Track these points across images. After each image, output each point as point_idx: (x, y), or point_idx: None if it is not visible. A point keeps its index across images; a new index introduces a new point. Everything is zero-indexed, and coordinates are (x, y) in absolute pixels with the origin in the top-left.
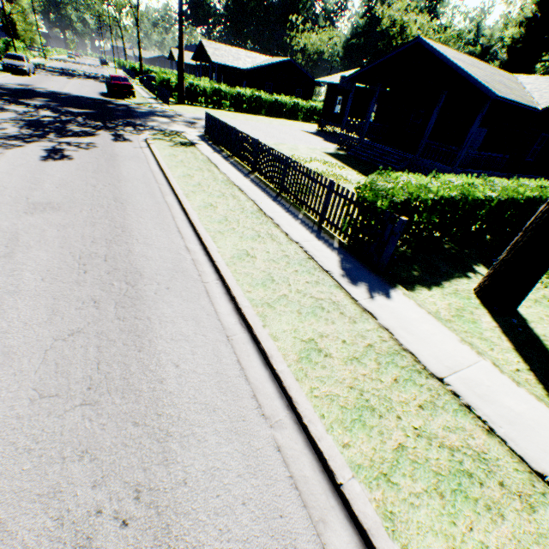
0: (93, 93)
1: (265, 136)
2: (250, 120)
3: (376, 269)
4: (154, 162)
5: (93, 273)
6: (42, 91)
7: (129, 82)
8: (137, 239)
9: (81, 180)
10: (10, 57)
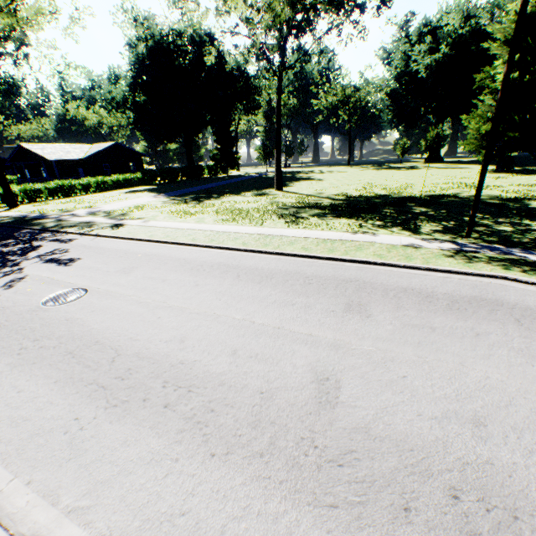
0: None
1: None
2: None
3: None
4: None
5: None
6: None
7: None
8: None
9: None
10: None
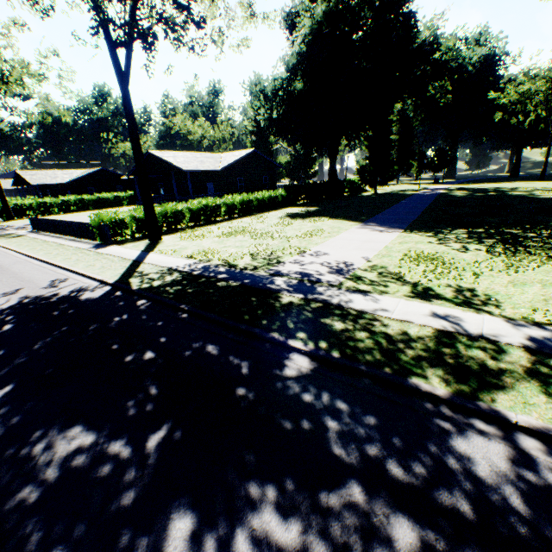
0: None
1: (85, 221)
2: (77, 216)
3: (108, 244)
4: None
5: None
6: None
7: None
8: None
9: None
10: None
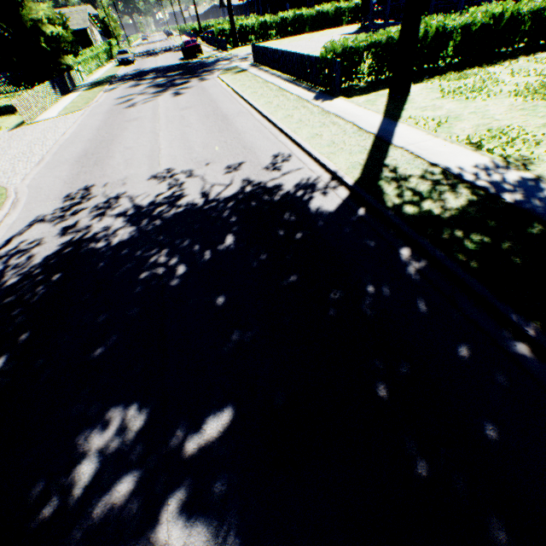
0: (175, 61)
1: (301, 51)
2: (292, 42)
3: (333, 95)
4: (224, 85)
5: (211, 118)
6: (148, 70)
7: (196, 43)
8: (223, 109)
9: (194, 99)
10: (120, 54)
